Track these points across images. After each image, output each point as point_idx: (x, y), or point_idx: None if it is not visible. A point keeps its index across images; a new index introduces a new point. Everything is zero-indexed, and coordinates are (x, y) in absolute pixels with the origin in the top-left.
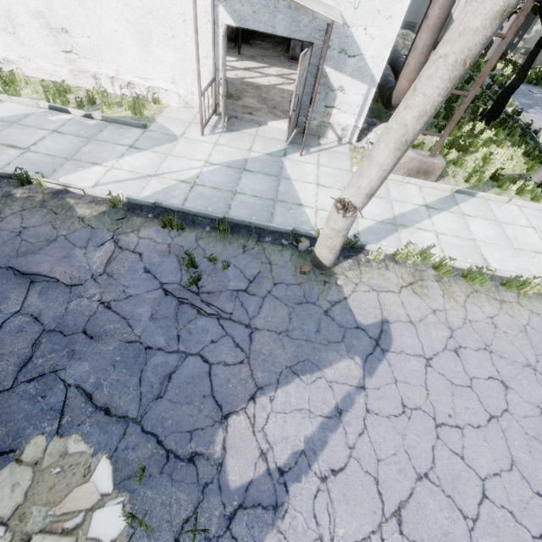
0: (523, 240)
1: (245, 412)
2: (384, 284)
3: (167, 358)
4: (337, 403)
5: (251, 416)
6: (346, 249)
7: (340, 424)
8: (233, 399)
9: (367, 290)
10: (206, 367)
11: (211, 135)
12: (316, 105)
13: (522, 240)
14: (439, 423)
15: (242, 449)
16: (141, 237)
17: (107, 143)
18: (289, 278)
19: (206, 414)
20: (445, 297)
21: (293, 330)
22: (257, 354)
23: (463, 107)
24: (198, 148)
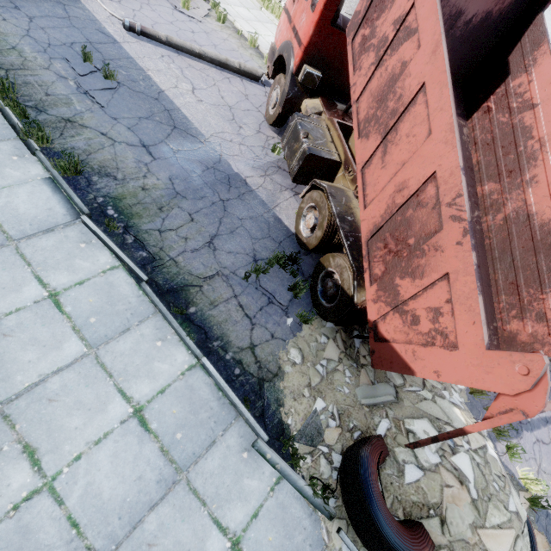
0: None
1: None
2: None
3: None
4: (546, 416)
5: None
6: None
7: (547, 426)
8: None
9: None
10: None
11: None
12: None
13: None
14: None
15: None
16: None
17: None
18: None
19: None
20: None
21: None
22: None
23: None
24: None
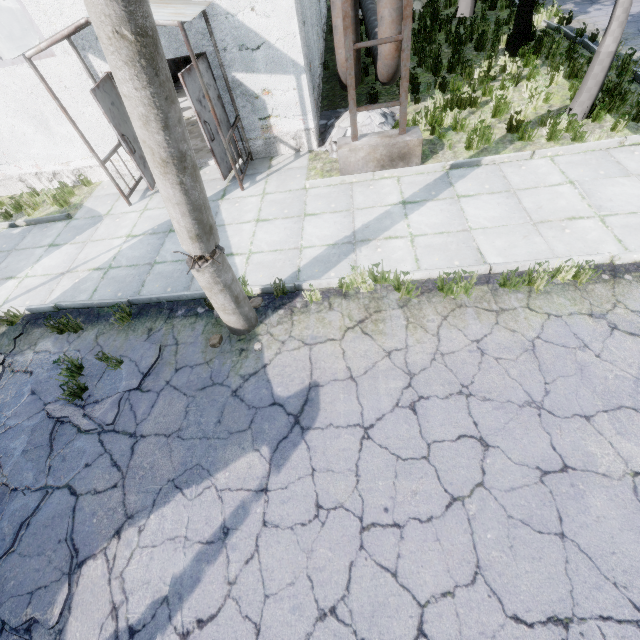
0: (550, 207)
1: (104, 554)
2: (321, 333)
3: (28, 499)
4: (225, 520)
5: (111, 558)
6: (279, 297)
7: (223, 550)
8: (94, 538)
9: (297, 347)
10: (72, 501)
11: (141, 201)
12: (248, 122)
13: (548, 207)
14: (366, 525)
15: (91, 606)
16: (36, 352)
17: (27, 250)
18: (196, 357)
19: (55, 565)
20: (408, 328)
21: (187, 428)
22: (135, 471)
23: (406, 56)
24: (123, 222)
